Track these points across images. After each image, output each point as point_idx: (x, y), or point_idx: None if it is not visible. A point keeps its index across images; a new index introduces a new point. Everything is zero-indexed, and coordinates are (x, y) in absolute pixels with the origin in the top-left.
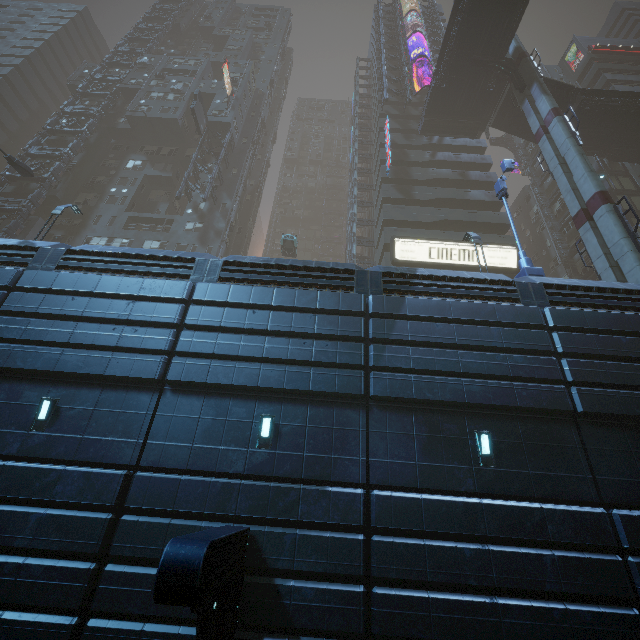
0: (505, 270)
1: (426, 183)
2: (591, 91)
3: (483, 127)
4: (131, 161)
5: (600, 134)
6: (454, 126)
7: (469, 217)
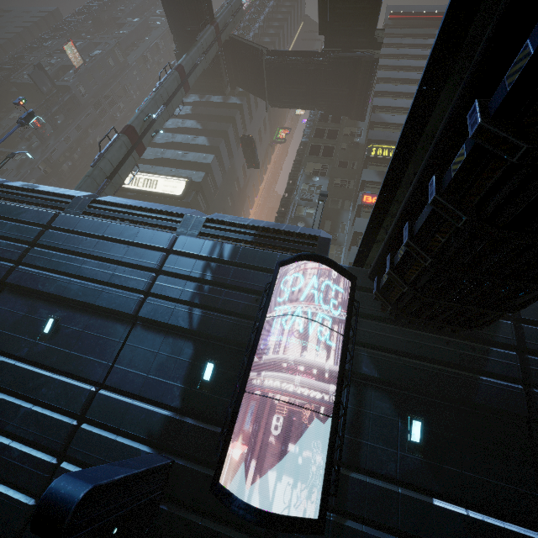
0: (169, 196)
1: (176, 131)
2: (275, 52)
3: (235, 86)
4: (14, 114)
5: (300, 90)
6: (204, 85)
7: (181, 157)
